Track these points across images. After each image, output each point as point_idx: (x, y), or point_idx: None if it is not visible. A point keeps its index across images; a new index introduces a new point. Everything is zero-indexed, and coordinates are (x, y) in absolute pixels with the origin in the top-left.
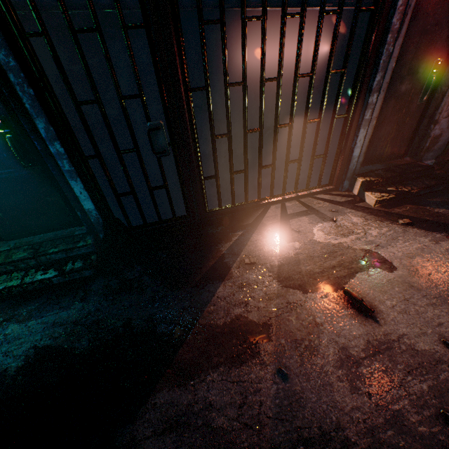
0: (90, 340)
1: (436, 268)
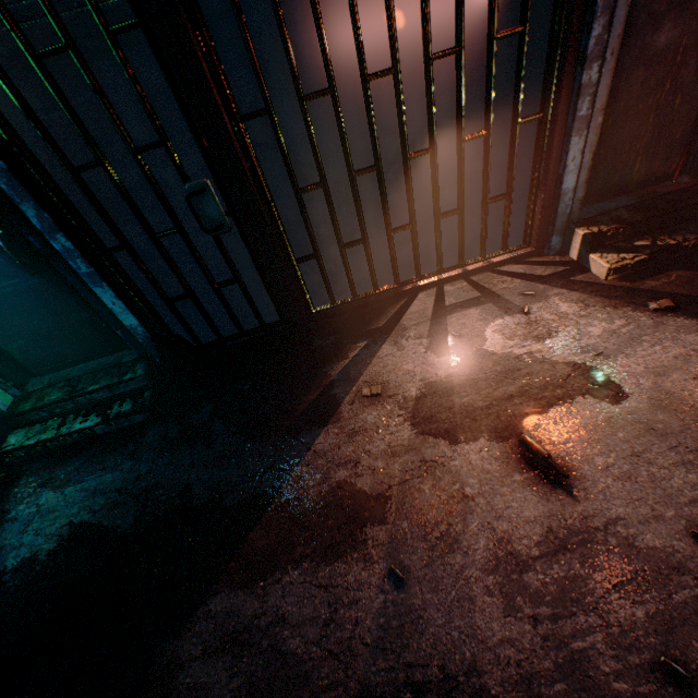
0: (136, 516)
1: None
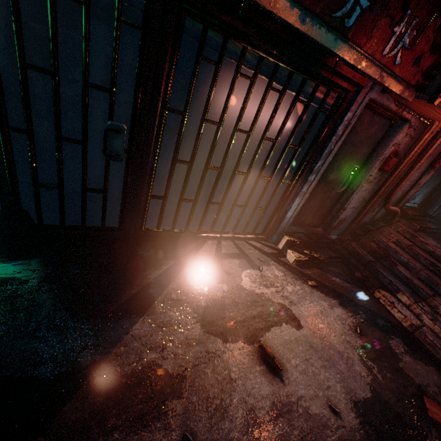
0: None
1: (329, 331)
